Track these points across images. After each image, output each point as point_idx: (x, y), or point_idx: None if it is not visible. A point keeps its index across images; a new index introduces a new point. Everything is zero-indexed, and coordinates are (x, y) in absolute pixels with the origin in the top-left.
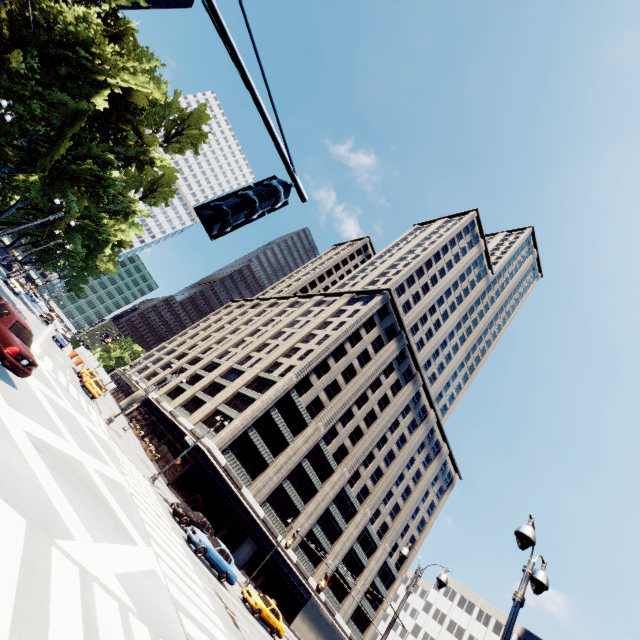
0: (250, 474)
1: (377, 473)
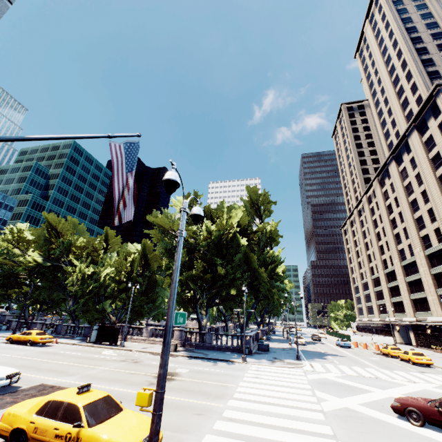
0: None
1: None
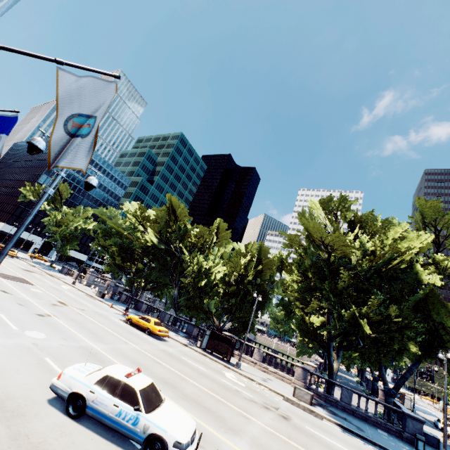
0: None
1: None
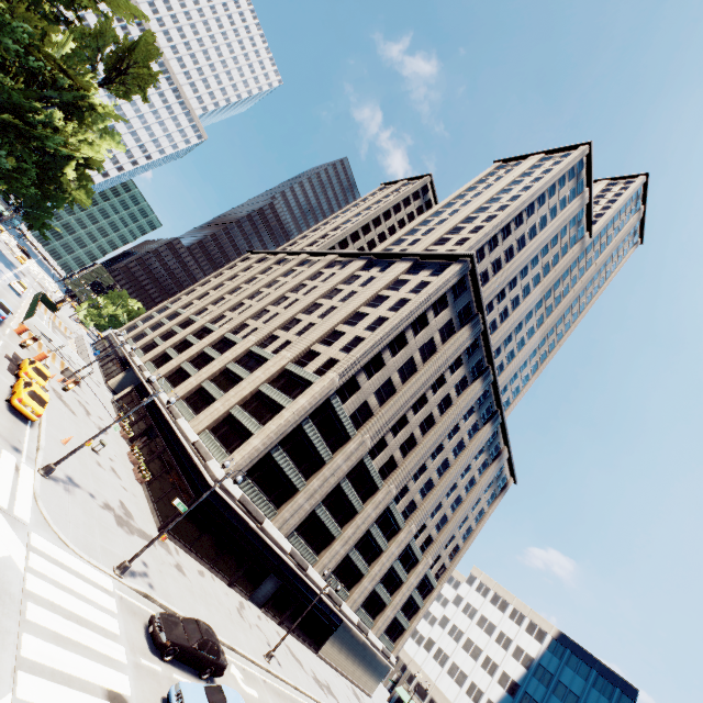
0: (274, 502)
1: (427, 485)
